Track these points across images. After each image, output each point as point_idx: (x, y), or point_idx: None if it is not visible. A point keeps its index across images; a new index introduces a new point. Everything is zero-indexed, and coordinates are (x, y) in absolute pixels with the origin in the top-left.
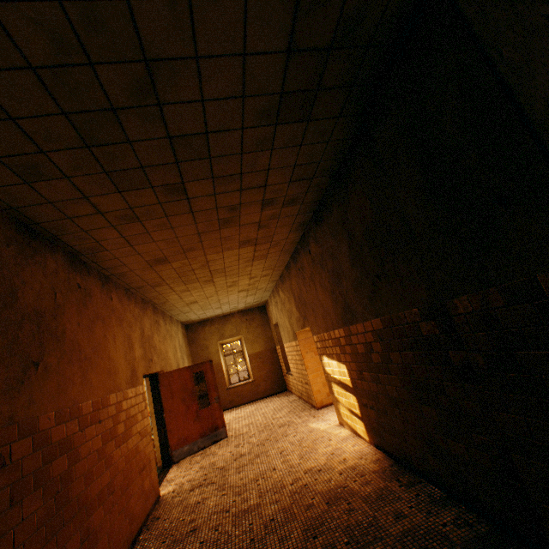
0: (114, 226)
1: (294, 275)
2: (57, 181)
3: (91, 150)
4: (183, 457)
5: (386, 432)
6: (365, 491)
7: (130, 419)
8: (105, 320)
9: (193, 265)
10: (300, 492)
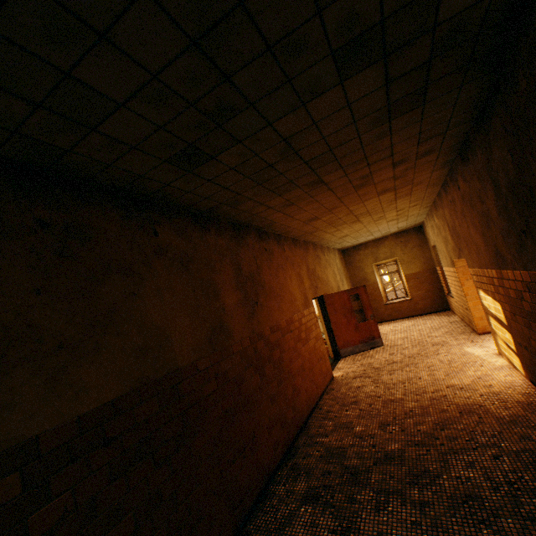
0: (279, 211)
1: (446, 206)
2: (247, 202)
3: (261, 185)
4: (347, 355)
5: None
6: (500, 413)
7: (308, 329)
8: (283, 267)
9: (338, 216)
10: (438, 400)
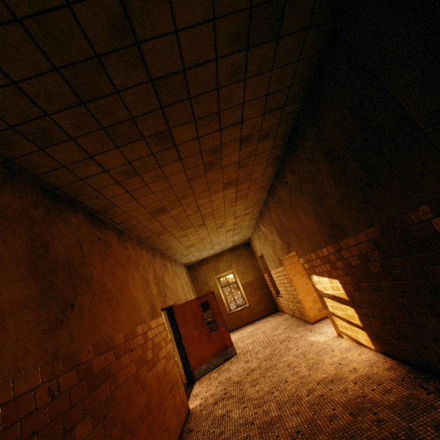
0: (119, 183)
1: (273, 209)
2: (65, 144)
3: (86, 107)
4: (202, 374)
5: (396, 340)
6: (389, 400)
7: (156, 346)
8: (124, 265)
9: (187, 211)
10: (318, 403)
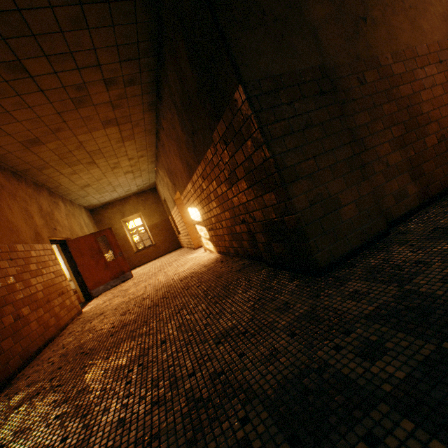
0: None
1: (162, 152)
2: None
3: None
4: (100, 293)
5: (219, 241)
6: (203, 270)
7: (42, 263)
8: None
9: (68, 146)
10: (168, 282)
